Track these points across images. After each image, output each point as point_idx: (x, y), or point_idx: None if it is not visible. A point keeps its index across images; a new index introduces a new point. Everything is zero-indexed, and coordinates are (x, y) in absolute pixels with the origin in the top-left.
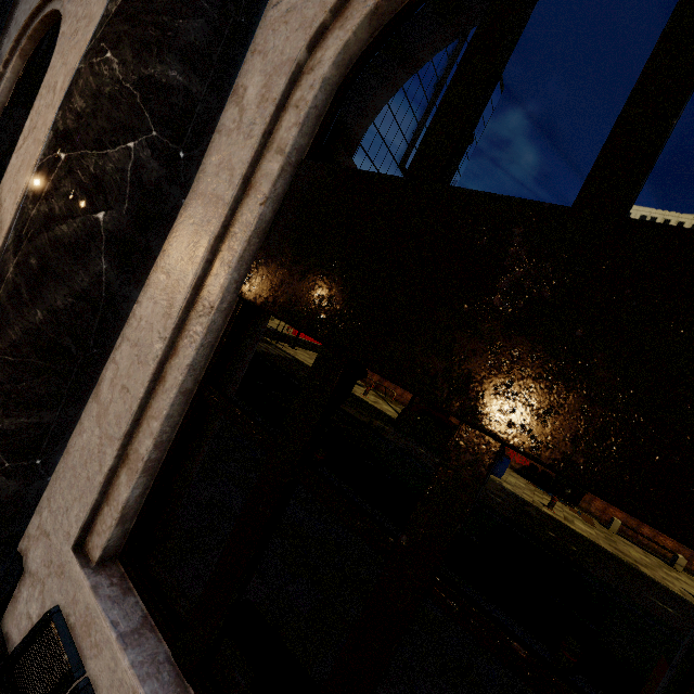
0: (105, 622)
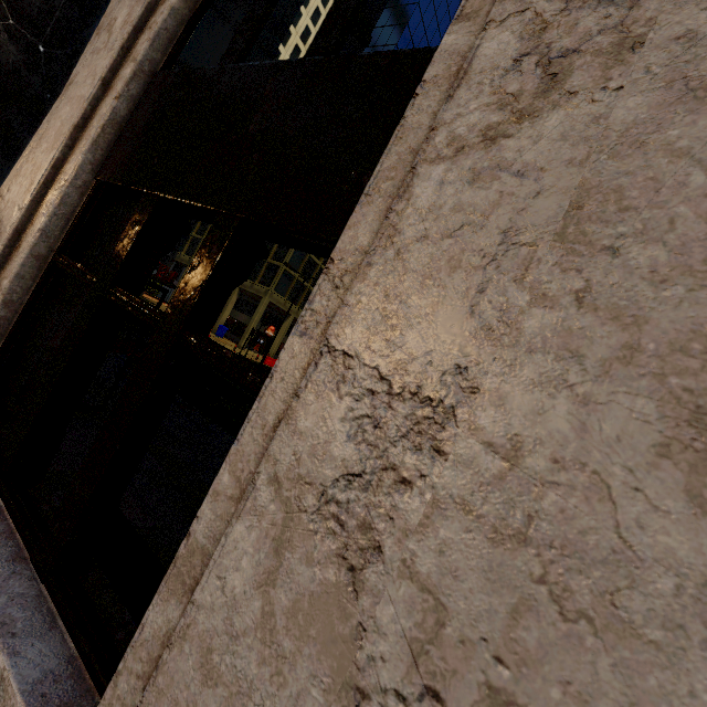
0: None
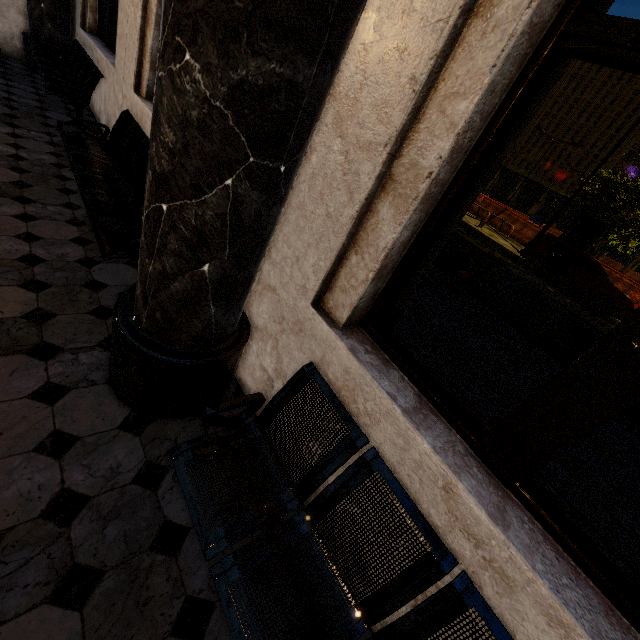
0: (381, 393)
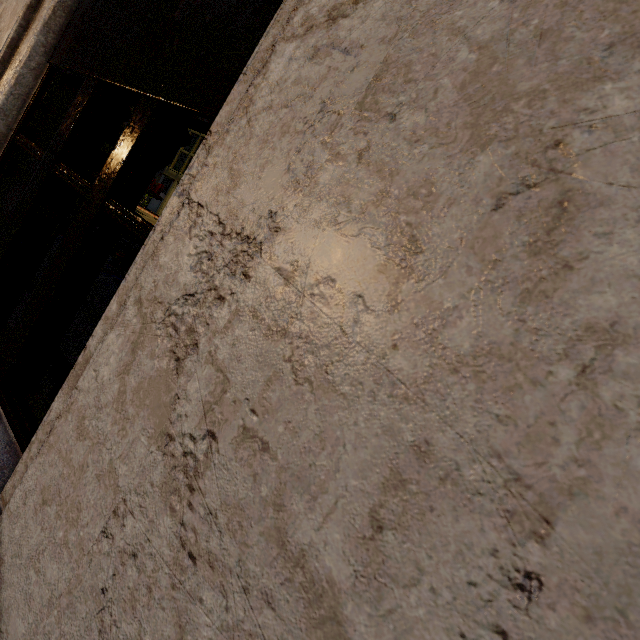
0: None
